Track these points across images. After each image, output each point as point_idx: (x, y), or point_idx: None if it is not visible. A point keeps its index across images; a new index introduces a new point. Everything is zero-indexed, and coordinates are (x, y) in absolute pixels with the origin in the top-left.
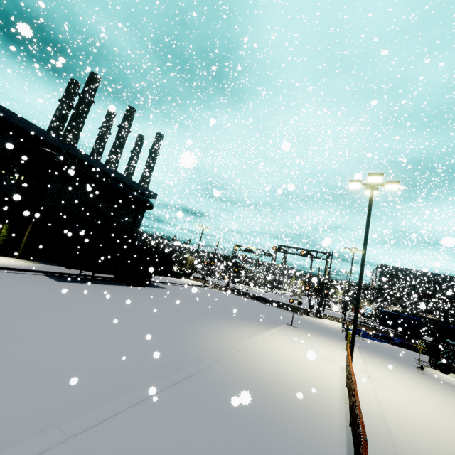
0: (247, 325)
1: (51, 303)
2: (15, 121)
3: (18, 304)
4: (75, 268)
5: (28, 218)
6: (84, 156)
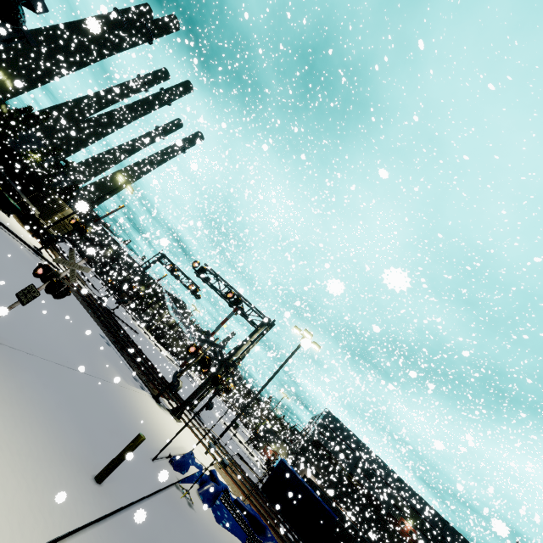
0: None
1: None
2: None
3: None
4: None
5: None
6: None
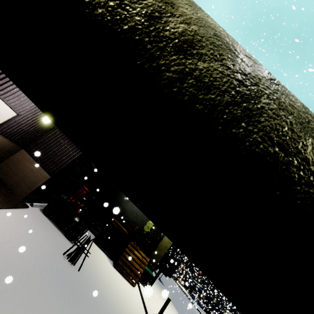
0: (198, 313)
1: None
2: None
3: None
4: (165, 275)
5: None
6: None
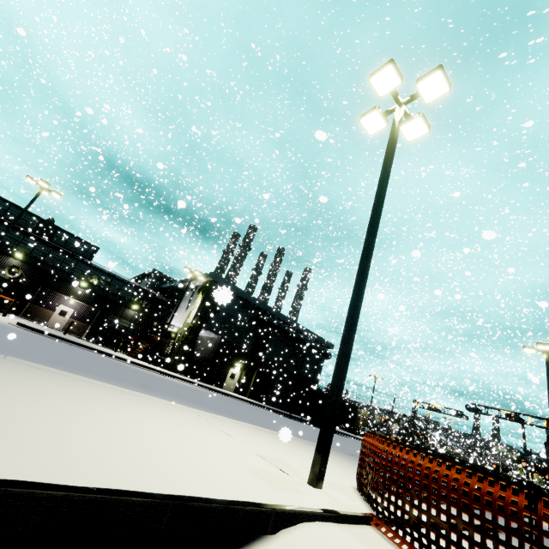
0: None
1: (303, 428)
2: (257, 304)
3: (292, 424)
4: (292, 408)
5: (255, 367)
6: (288, 319)
